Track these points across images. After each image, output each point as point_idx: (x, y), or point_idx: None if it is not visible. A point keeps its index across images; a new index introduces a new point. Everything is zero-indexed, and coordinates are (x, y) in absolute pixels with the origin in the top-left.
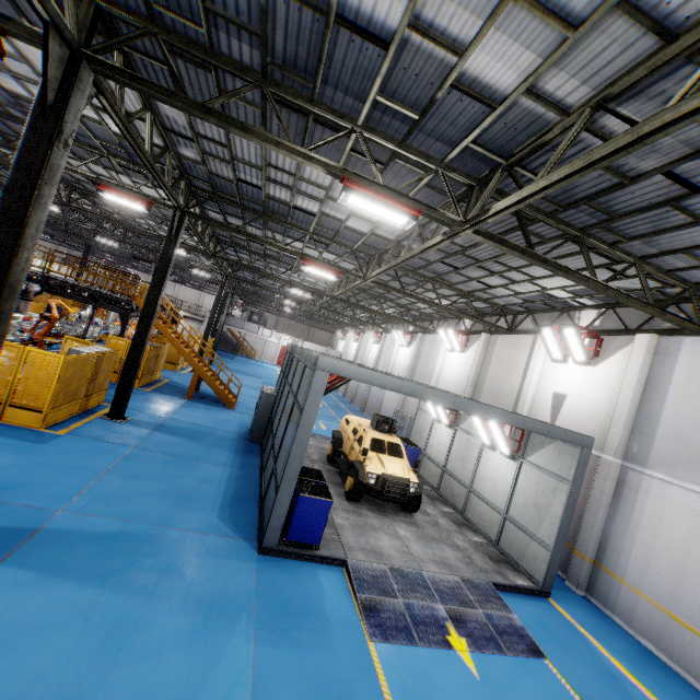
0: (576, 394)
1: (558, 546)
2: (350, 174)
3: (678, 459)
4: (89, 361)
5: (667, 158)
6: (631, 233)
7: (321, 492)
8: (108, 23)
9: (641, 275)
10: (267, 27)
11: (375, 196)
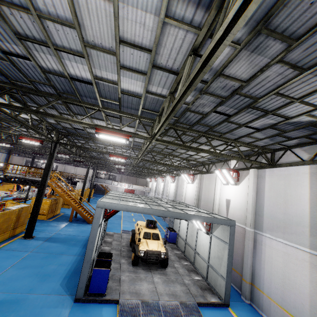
0: (234, 199)
1: (228, 278)
2: (99, 126)
3: (273, 226)
4: (14, 213)
5: (211, 107)
6: (223, 131)
7: (105, 265)
8: (0, 86)
9: (236, 146)
10: (51, 82)
11: (109, 133)
